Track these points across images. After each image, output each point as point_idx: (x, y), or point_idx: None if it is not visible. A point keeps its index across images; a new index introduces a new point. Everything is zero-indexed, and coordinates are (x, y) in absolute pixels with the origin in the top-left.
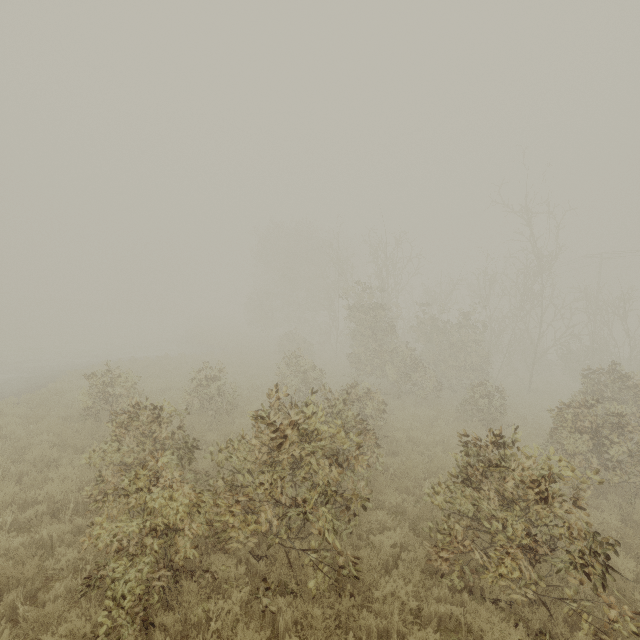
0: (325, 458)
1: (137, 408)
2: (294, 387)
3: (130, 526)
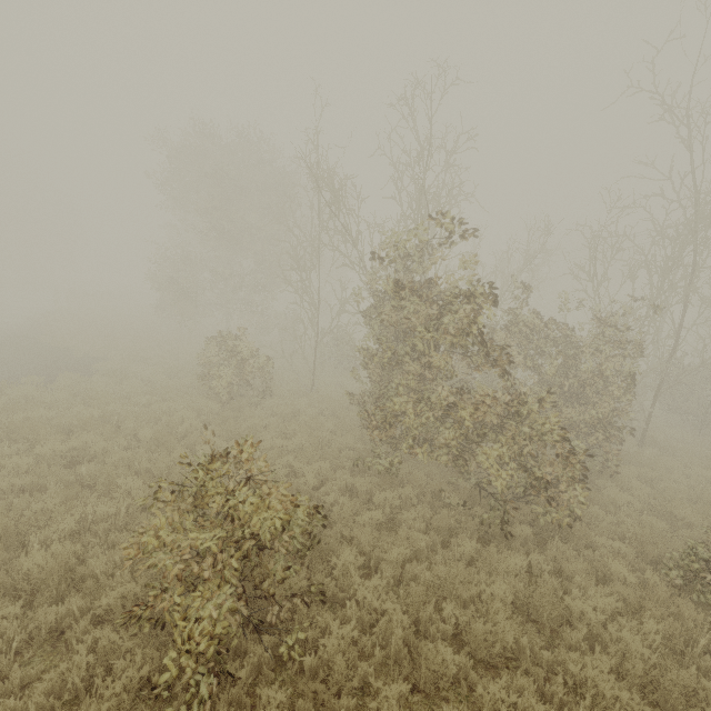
0: None
1: None
2: (197, 642)
3: None
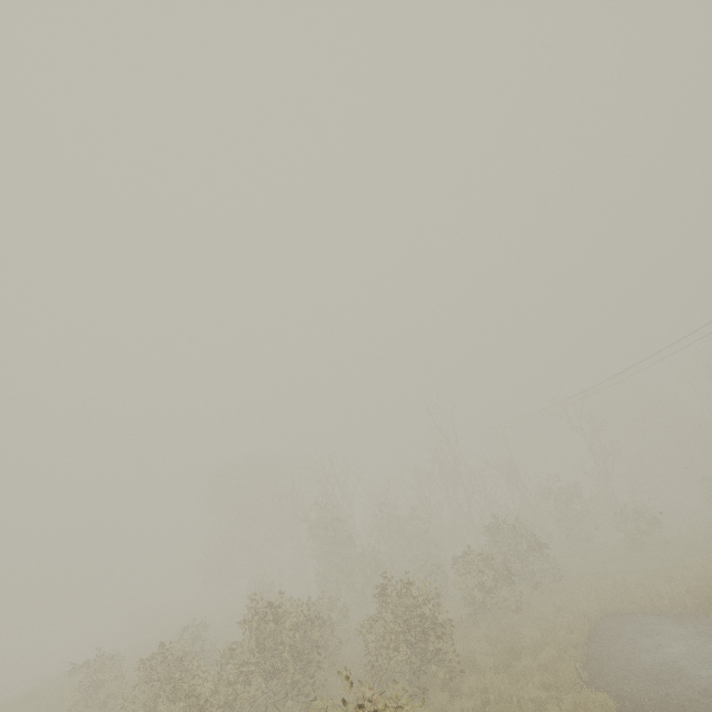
0: (288, 631)
1: (147, 658)
2: None
3: (176, 709)
